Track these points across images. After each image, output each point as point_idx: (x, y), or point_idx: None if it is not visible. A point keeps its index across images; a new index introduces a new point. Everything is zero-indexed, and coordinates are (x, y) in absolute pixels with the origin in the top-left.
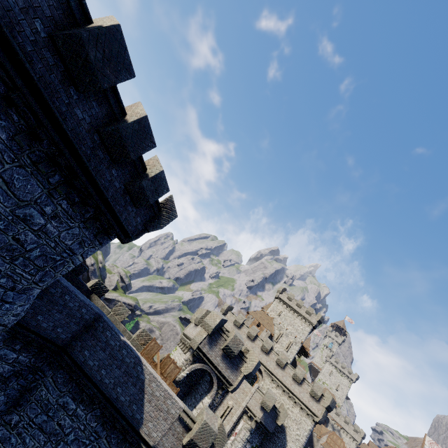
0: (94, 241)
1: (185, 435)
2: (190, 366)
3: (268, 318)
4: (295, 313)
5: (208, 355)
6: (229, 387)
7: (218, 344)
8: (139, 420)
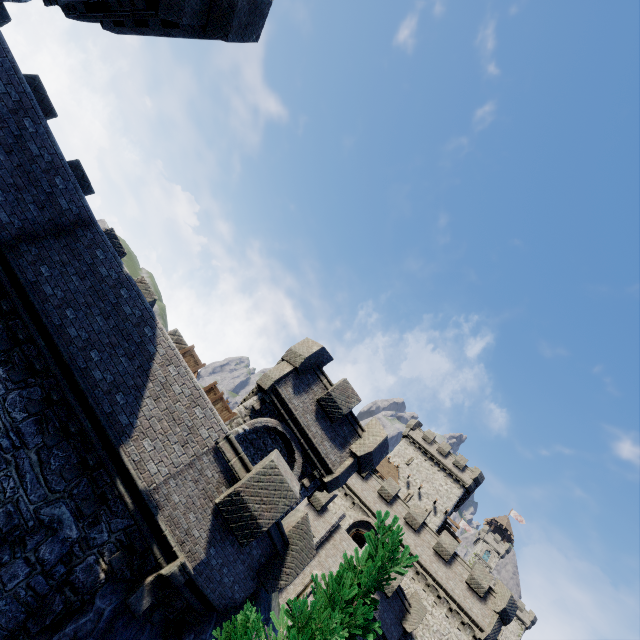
0: None
1: (224, 492)
2: (253, 419)
3: (390, 465)
4: (435, 463)
5: (290, 406)
6: (325, 475)
7: (311, 391)
8: (124, 427)
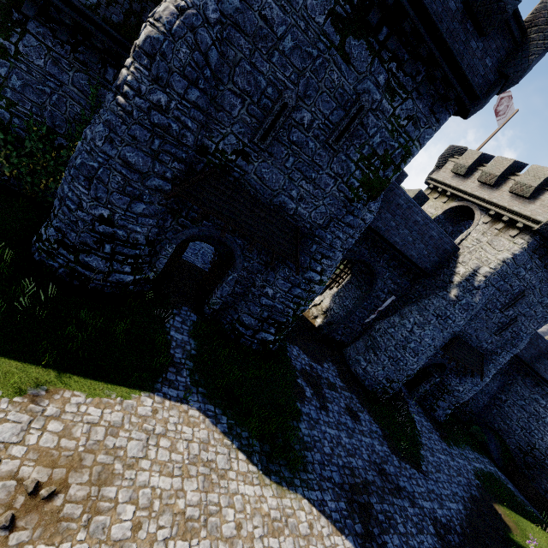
0: None
1: None
2: None
3: None
4: None
5: None
6: None
7: None
8: None
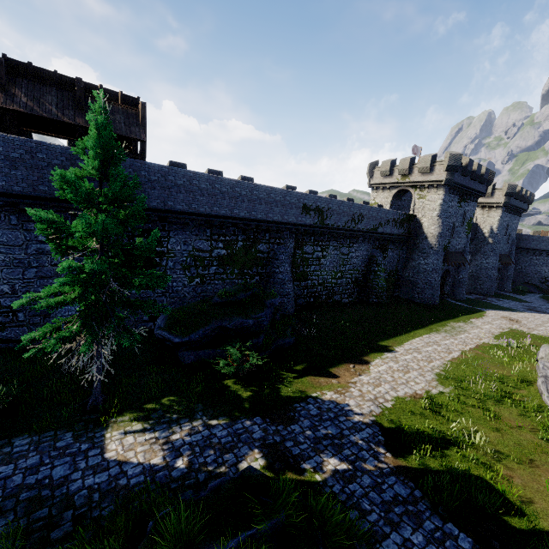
0: (519, 218)
1: None
2: None
3: None
4: None
5: None
6: None
7: None
8: None
